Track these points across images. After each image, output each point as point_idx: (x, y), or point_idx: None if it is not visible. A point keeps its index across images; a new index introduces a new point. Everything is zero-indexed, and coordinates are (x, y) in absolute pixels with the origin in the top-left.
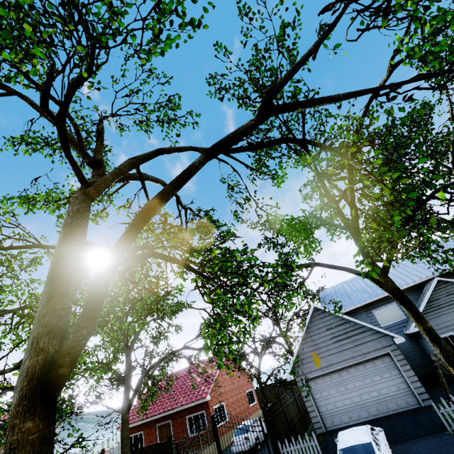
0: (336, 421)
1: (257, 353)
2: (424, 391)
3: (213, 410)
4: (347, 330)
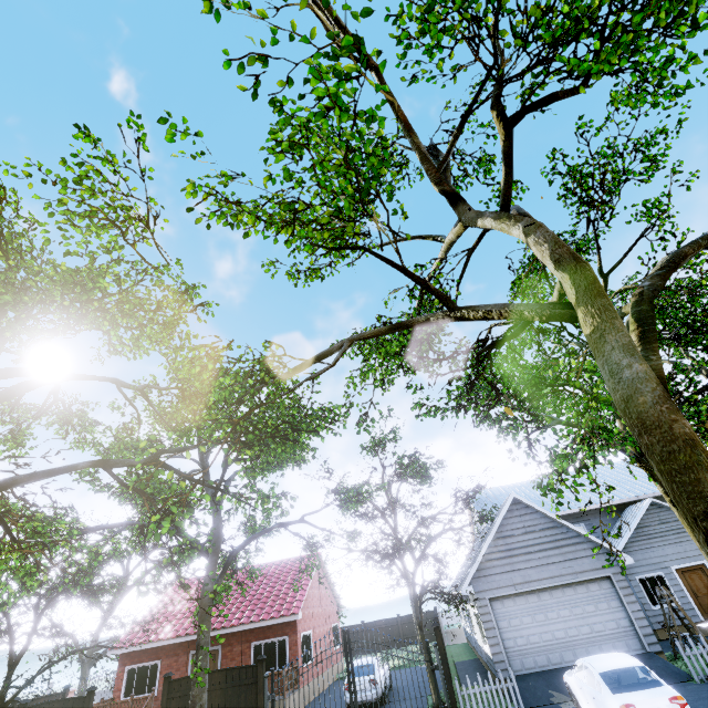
0: (528, 663)
1: (413, 551)
2: (651, 633)
3: (300, 638)
4: (556, 537)
